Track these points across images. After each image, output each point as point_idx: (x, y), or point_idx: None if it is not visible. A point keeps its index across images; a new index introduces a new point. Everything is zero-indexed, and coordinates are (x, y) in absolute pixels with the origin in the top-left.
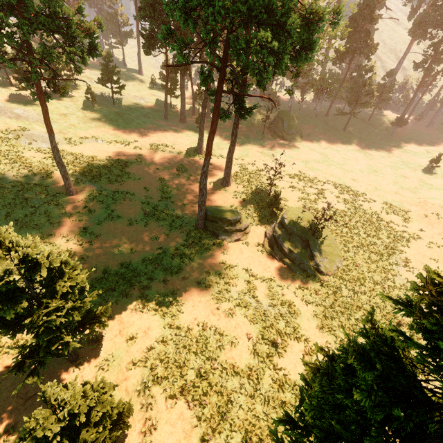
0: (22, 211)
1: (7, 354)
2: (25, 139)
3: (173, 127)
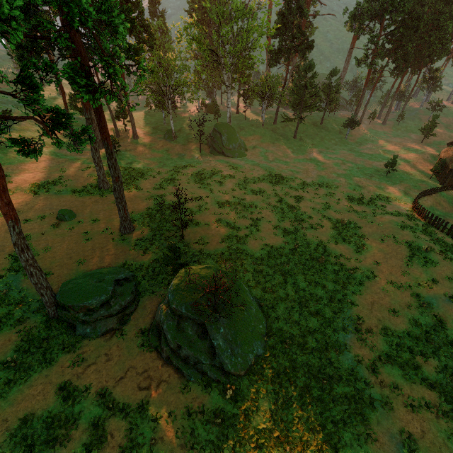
0: None
1: None
2: None
3: (81, 155)
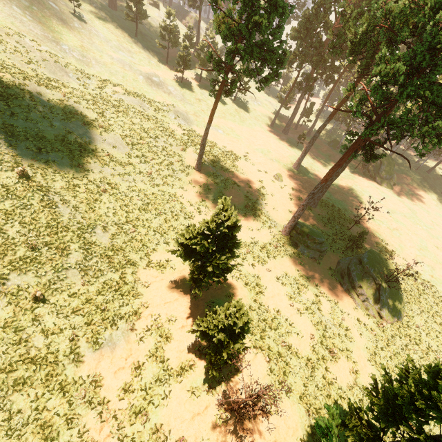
0: (166, 171)
1: (153, 268)
2: (173, 114)
3: (276, 135)
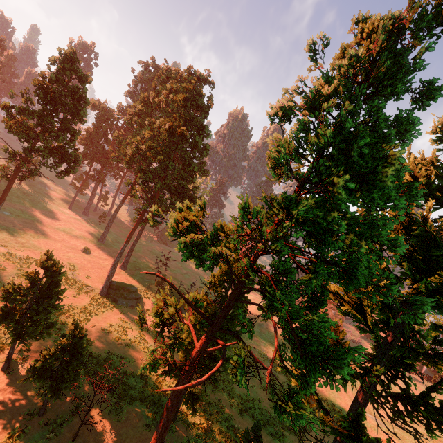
0: None
1: None
2: None
3: (77, 216)
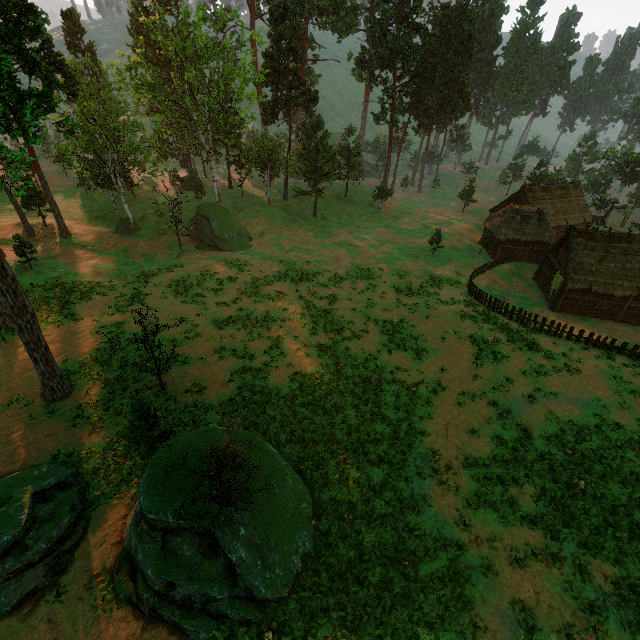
0: None
1: None
2: None
3: None
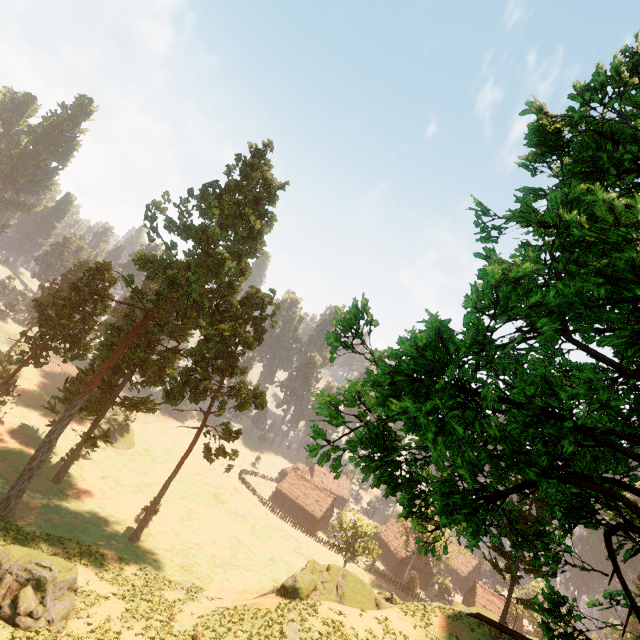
0: None
1: None
2: None
3: None
